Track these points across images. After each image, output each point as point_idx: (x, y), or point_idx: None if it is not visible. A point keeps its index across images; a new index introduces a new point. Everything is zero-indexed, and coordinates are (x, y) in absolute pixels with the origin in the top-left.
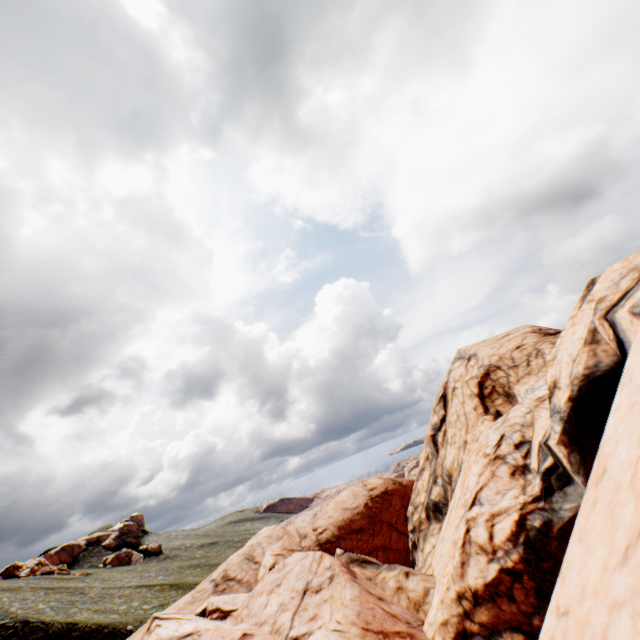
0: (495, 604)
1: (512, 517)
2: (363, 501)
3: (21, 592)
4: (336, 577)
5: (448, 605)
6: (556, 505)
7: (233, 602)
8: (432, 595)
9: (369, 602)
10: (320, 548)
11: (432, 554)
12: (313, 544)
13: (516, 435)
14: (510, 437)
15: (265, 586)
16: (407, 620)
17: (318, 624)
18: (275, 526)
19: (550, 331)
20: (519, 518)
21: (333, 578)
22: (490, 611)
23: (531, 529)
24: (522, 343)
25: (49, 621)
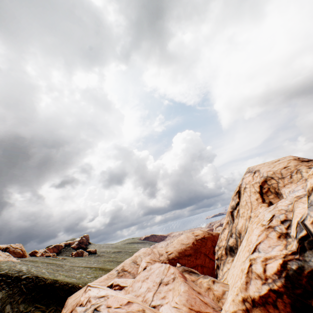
0: (265, 308)
1: (278, 261)
2: (192, 241)
3: (37, 263)
4: (176, 279)
5: (237, 303)
6: (307, 258)
7: (125, 282)
8: (227, 295)
9: (193, 294)
10: (169, 261)
11: (227, 273)
12: (165, 259)
13: (282, 216)
14: (278, 216)
15: (140, 278)
16: (213, 306)
17: (166, 301)
18: (147, 248)
19: (305, 159)
20: (282, 262)
21: (174, 279)
22: (262, 311)
23: (290, 270)
24: (287, 165)
25: (46, 278)
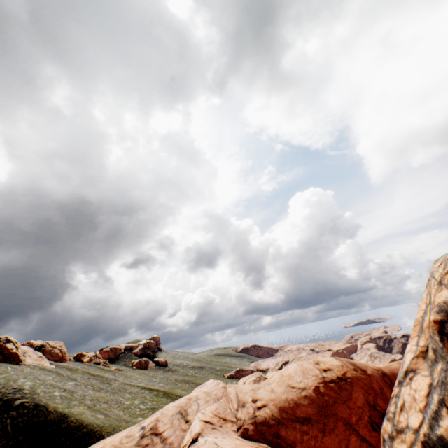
0: None
1: None
2: (313, 383)
3: (76, 373)
4: None
5: None
6: None
7: None
8: None
9: None
10: (255, 429)
11: None
12: (248, 420)
13: None
14: None
15: None
16: None
17: None
18: (218, 382)
19: None
20: None
21: None
22: None
23: None
24: None
25: (50, 409)
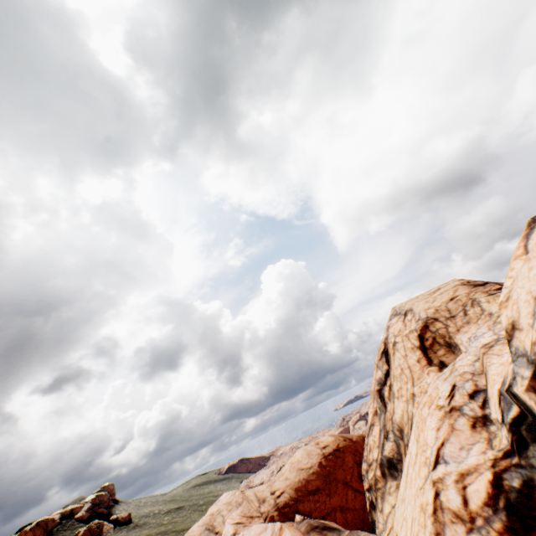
0: None
1: (485, 477)
2: (317, 460)
3: None
4: None
5: None
6: (534, 460)
7: None
8: None
9: None
10: (279, 513)
11: (392, 515)
12: (272, 509)
13: (468, 384)
14: (462, 387)
15: None
16: None
17: None
18: (234, 491)
19: (478, 282)
20: (494, 478)
21: None
22: None
23: (511, 490)
24: (455, 295)
25: None
